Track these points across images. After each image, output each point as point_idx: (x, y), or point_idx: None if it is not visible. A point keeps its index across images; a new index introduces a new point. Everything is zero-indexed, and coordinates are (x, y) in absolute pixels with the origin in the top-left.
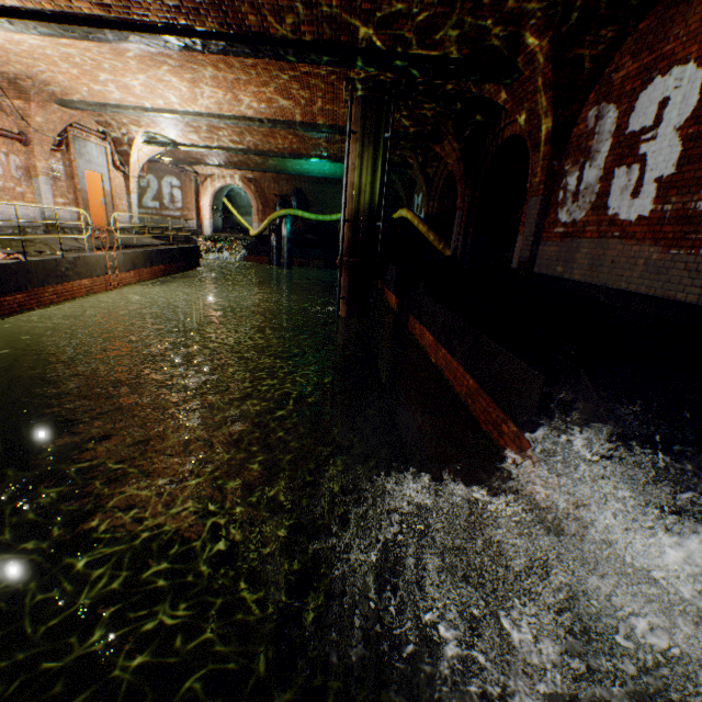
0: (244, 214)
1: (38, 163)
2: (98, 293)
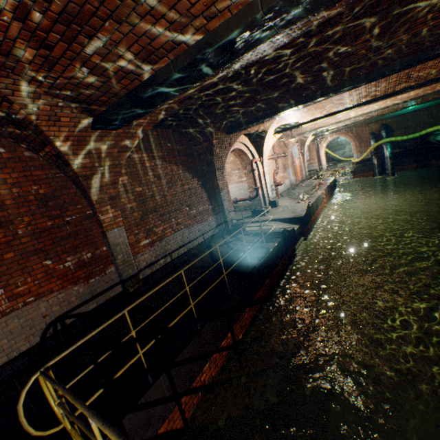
0: (333, 151)
1: (288, 162)
2: (321, 211)
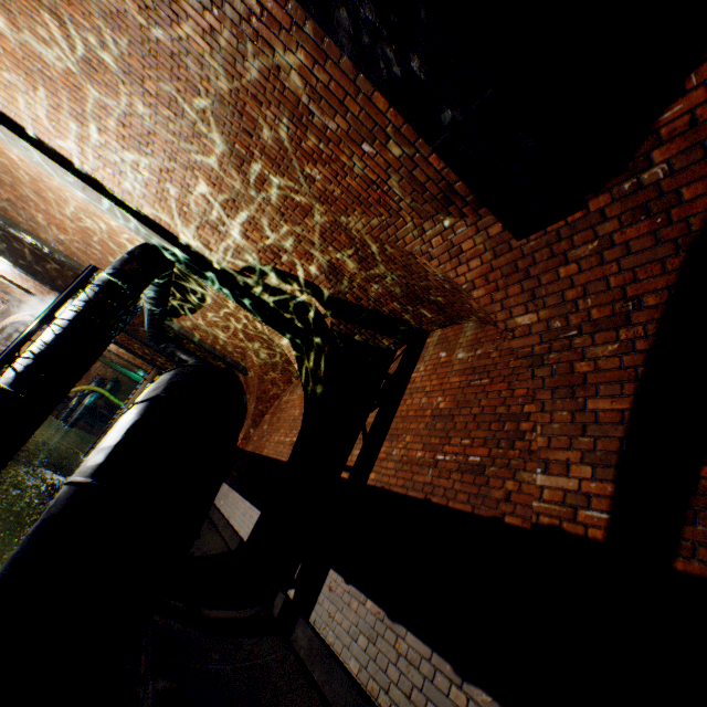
0: None
1: None
2: None
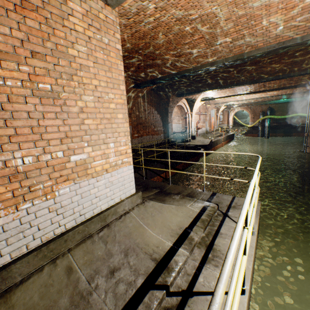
0: (239, 118)
1: (207, 118)
2: (219, 147)
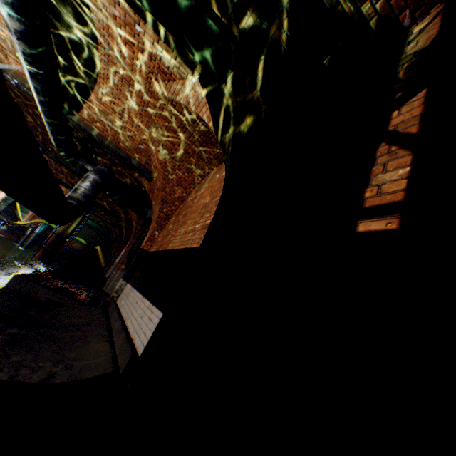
0: (25, 211)
1: None
2: None
